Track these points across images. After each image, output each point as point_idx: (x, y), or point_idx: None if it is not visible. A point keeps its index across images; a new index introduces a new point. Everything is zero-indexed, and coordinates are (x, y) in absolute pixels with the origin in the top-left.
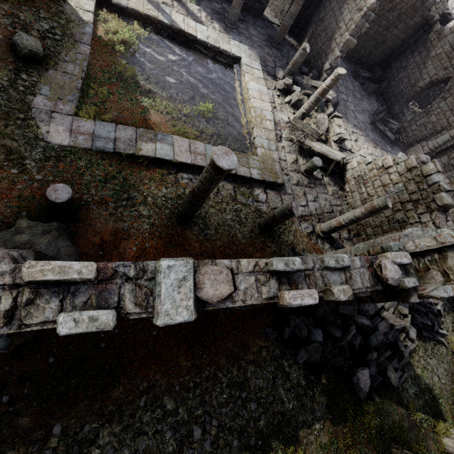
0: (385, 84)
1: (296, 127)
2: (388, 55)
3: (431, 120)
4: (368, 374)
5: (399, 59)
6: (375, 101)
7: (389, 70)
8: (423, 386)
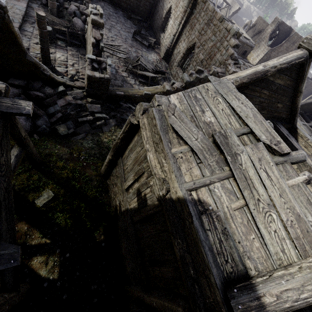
0: (148, 21)
1: (48, 19)
2: (150, 7)
3: (169, 32)
4: (24, 117)
5: (155, 8)
6: (144, 31)
7: (153, 16)
8: (105, 147)
